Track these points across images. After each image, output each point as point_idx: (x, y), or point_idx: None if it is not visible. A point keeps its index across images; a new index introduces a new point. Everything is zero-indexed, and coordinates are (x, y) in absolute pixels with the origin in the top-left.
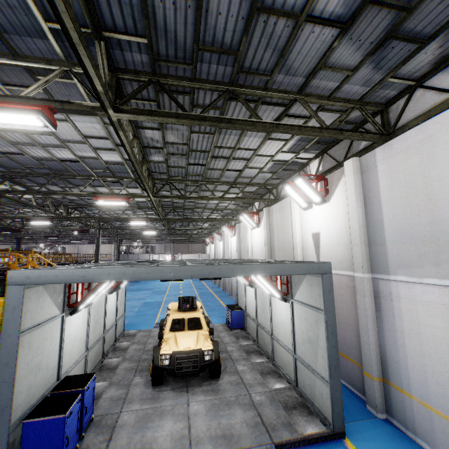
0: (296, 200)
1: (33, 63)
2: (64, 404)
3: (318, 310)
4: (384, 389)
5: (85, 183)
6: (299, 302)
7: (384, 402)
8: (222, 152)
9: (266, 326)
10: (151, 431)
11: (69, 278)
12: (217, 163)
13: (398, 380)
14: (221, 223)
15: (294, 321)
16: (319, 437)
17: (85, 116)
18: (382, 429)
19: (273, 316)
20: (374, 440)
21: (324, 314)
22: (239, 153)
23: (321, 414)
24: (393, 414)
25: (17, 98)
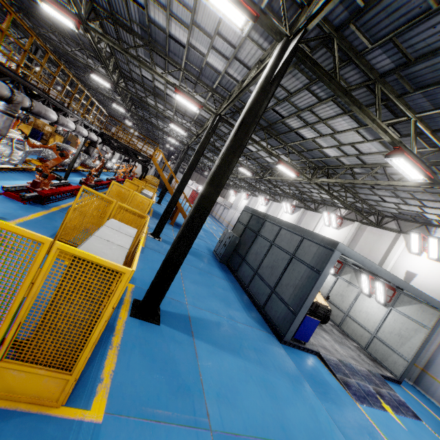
0: (411, 244)
1: (435, 140)
2: (311, 313)
3: (423, 326)
4: (419, 373)
5: (266, 139)
6: (402, 313)
7: (415, 378)
8: (402, 194)
9: (341, 306)
10: (319, 340)
11: (357, 259)
12: (383, 192)
13: (435, 374)
14: (275, 193)
15: (385, 319)
16: (393, 379)
17: (385, 148)
18: (413, 388)
19: (356, 304)
20: (413, 391)
21: (429, 330)
22: (410, 200)
23: (389, 370)
24: (419, 385)
25: (417, 159)
